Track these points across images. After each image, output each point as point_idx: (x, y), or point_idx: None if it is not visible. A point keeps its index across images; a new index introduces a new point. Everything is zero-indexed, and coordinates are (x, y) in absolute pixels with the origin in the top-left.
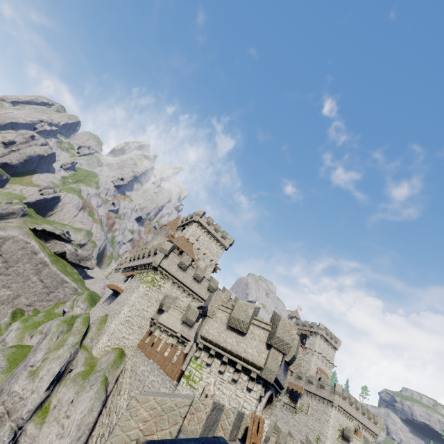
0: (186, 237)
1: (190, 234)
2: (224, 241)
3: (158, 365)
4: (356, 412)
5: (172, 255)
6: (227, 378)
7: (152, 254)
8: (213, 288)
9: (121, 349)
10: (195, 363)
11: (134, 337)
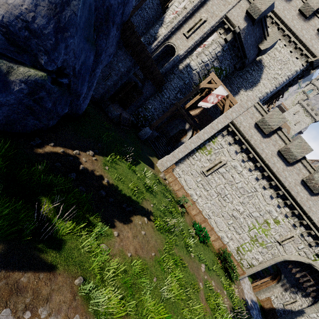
0: None
1: None
2: None
3: None
4: None
5: None
6: None
7: None
8: None
9: None
10: None
11: None
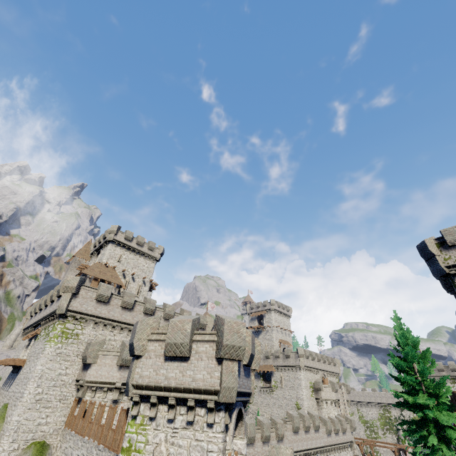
0: (104, 262)
1: (108, 257)
2: (153, 252)
3: (96, 441)
4: (319, 364)
5: (83, 291)
6: (180, 424)
7: (56, 299)
8: (150, 309)
9: (40, 443)
10: (135, 424)
11: (57, 416)
